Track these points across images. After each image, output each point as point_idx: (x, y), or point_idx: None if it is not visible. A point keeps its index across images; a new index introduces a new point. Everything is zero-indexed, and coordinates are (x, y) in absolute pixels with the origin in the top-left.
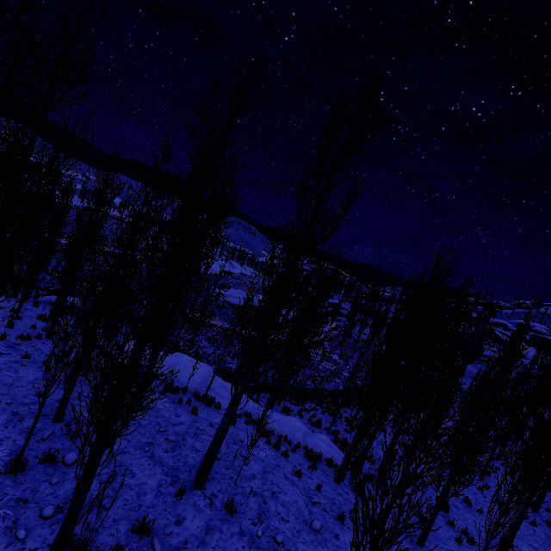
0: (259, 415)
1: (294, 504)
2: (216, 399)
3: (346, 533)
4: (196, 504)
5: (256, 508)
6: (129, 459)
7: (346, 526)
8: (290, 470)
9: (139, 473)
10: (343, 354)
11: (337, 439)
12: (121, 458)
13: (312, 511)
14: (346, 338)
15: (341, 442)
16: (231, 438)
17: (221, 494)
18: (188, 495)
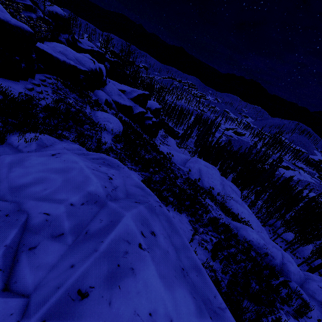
0: None
1: None
2: None
3: None
4: None
5: None
6: None
7: None
8: None
9: None
10: None
11: None
12: None
13: None
14: None
15: None
16: None
17: None
18: None
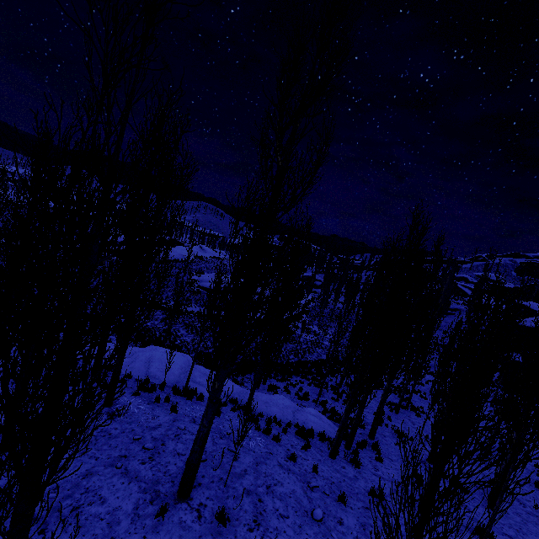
0: (245, 399)
1: (291, 494)
2: (198, 390)
3: (349, 514)
4: (182, 520)
5: (251, 510)
6: (98, 481)
7: (348, 506)
8: (284, 455)
9: (111, 496)
10: (321, 324)
11: (325, 410)
12: (88, 482)
13: (311, 498)
14: (323, 309)
15: (330, 411)
16: (217, 432)
17: (210, 502)
18: (171, 512)
